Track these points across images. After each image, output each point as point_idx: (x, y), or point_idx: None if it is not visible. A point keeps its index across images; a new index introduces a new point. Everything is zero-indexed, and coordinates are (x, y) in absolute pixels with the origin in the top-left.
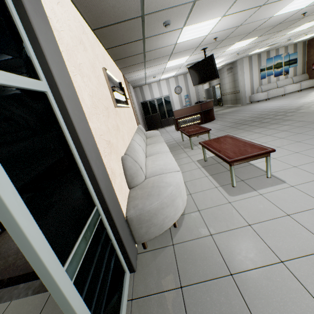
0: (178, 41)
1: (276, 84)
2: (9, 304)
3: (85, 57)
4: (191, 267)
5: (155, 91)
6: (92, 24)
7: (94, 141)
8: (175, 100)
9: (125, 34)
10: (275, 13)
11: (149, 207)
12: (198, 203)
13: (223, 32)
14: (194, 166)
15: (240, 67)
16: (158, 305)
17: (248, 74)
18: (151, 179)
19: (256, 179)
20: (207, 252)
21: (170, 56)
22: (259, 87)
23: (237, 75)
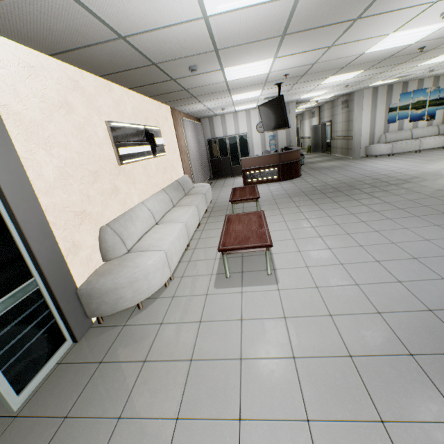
0: (228, 79)
1: (411, 132)
2: None
3: (66, 122)
4: (121, 348)
5: (230, 125)
6: (95, 73)
7: (45, 218)
8: (255, 140)
9: (144, 77)
10: (365, 50)
11: (101, 285)
12: (180, 289)
13: (293, 69)
14: (216, 242)
15: (358, 103)
16: (74, 372)
17: (369, 114)
18: (130, 255)
19: (256, 273)
20: (144, 338)
21: (229, 91)
22: (382, 135)
23: (352, 114)
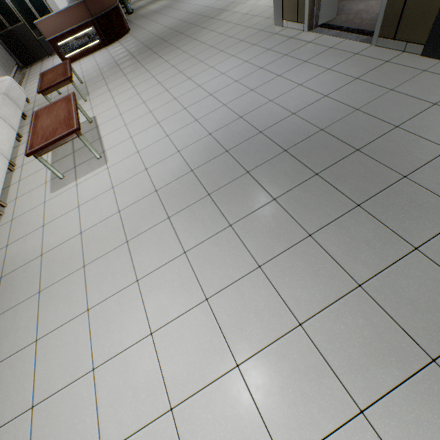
0: None
1: None
2: None
3: None
4: None
5: None
6: None
7: None
8: None
9: None
10: None
11: None
12: (17, 210)
13: None
14: None
15: None
16: None
17: None
18: None
19: (88, 163)
20: None
21: None
22: None
23: None
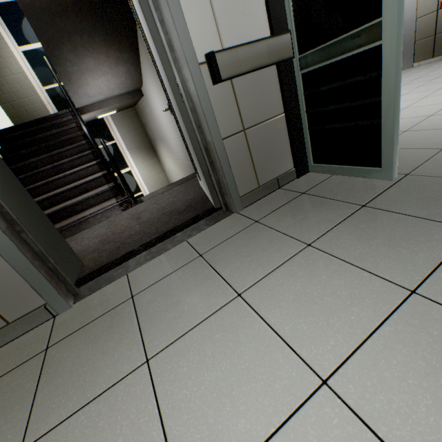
0: None
1: None
2: (187, 242)
3: None
4: None
5: None
6: None
7: None
8: None
9: None
10: None
11: None
12: None
13: None
14: None
15: None
16: None
17: None
18: None
19: None
20: None
21: None
22: None
23: None
